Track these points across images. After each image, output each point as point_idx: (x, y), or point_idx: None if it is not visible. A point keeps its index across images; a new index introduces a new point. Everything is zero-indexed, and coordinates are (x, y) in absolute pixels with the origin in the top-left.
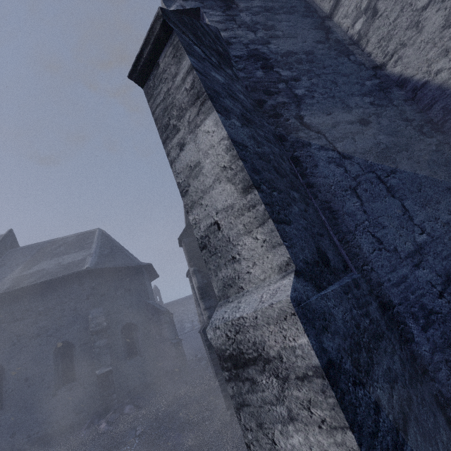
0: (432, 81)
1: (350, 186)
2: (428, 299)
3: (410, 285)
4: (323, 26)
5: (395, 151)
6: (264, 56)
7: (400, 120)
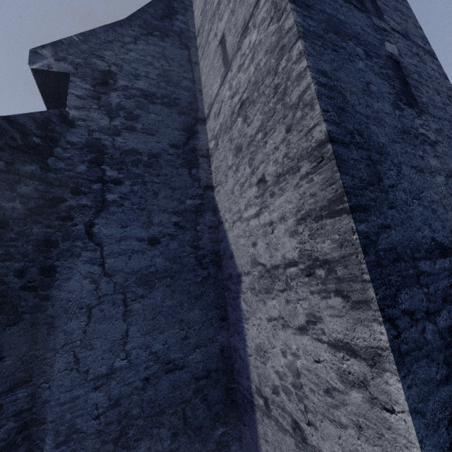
0: (224, 224)
1: (89, 304)
2: (83, 420)
3: (76, 405)
4: (192, 129)
5: (161, 276)
6: (102, 149)
7: (190, 247)
